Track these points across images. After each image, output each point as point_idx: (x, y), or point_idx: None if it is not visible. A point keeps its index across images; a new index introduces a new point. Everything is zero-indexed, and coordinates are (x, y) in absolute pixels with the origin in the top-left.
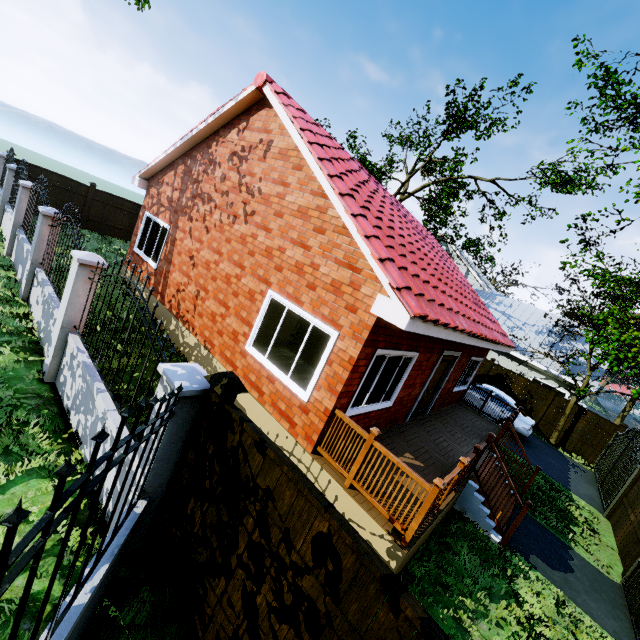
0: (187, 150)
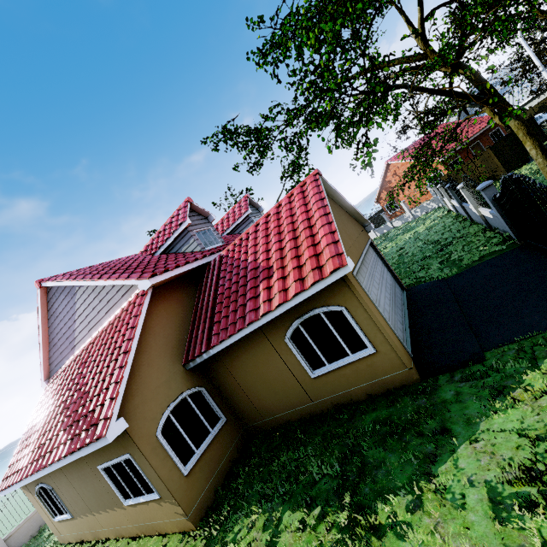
0: (381, 187)
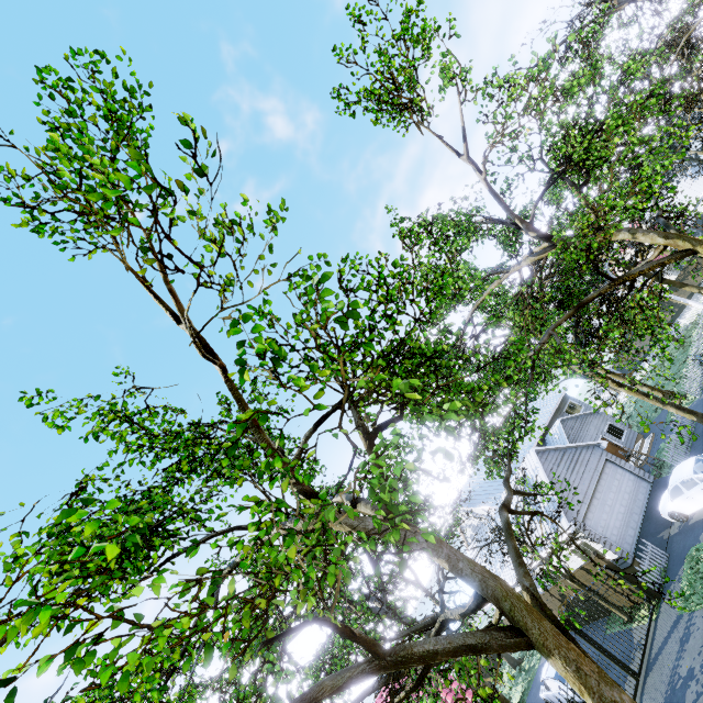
0: None
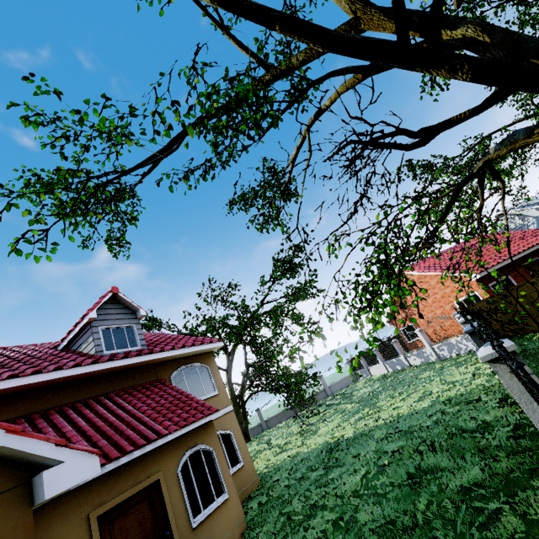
0: (393, 303)
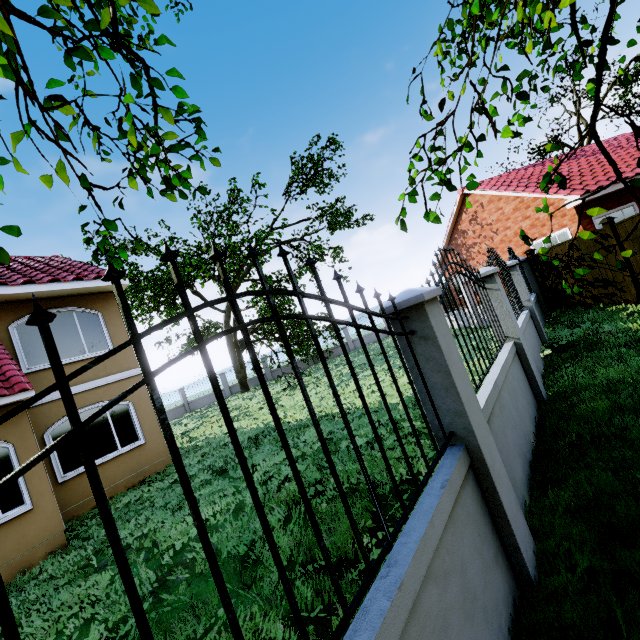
0: (449, 240)
